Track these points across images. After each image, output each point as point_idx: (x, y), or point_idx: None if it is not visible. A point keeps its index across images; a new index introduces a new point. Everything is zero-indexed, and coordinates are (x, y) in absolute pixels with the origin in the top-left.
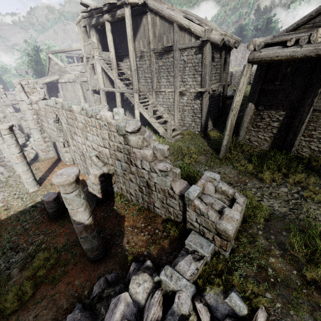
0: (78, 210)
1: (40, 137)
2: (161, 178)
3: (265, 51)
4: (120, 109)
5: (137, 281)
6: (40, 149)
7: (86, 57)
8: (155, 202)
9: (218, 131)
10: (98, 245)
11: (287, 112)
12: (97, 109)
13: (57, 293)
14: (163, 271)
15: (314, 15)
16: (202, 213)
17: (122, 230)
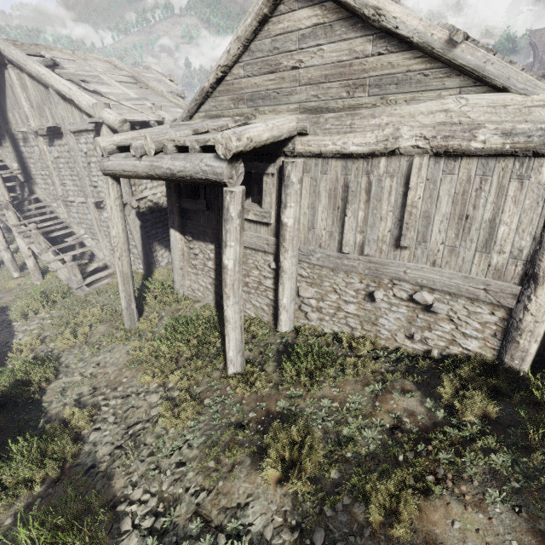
0: None
1: None
2: None
3: (112, 160)
4: None
5: None
6: None
7: None
8: None
9: None
10: None
11: (215, 246)
12: None
13: None
14: None
15: (199, 100)
16: None
17: None
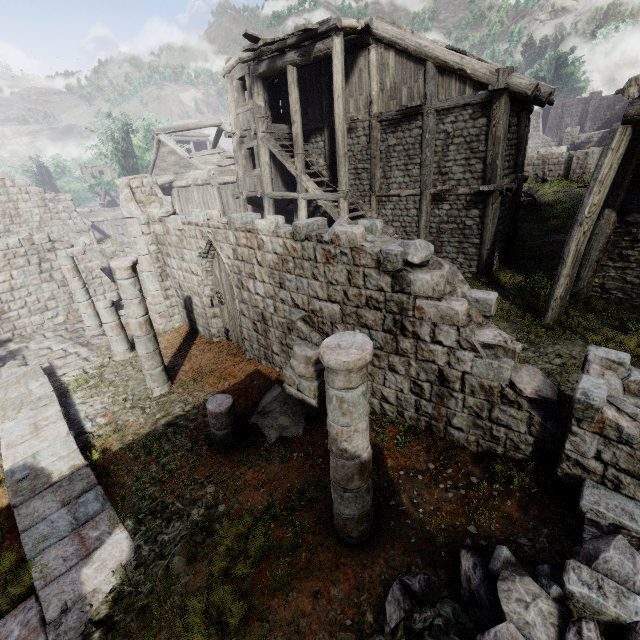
0: (358, 428)
1: (159, 287)
2: (487, 361)
3: None
4: (377, 221)
5: (516, 596)
6: (158, 312)
7: (239, 135)
8: (455, 416)
9: (516, 272)
10: (369, 508)
11: None
12: (315, 223)
13: (299, 616)
14: (571, 572)
15: None
16: (627, 438)
17: (389, 477)
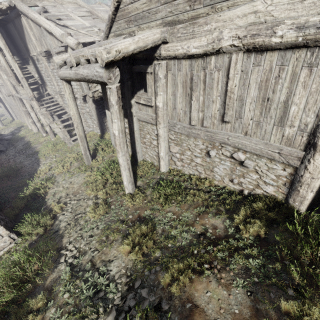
0: None
1: None
2: None
3: (61, 71)
4: None
5: None
6: None
7: None
8: None
9: None
10: None
11: (128, 120)
12: None
13: None
14: None
15: (109, 25)
16: None
17: None
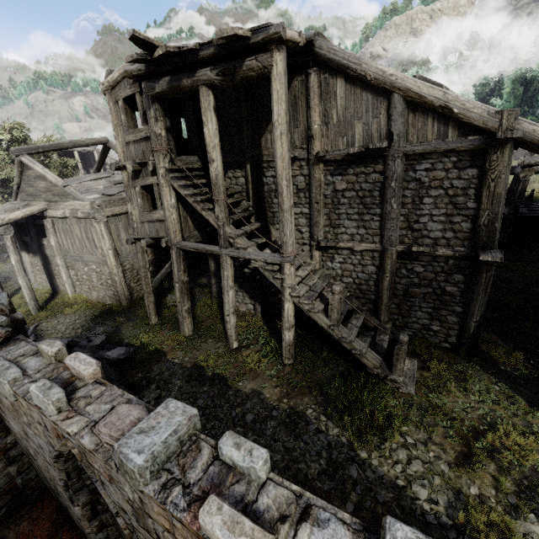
0: None
1: None
2: None
3: None
4: None
5: None
6: None
7: (131, 169)
8: None
9: (498, 338)
10: None
11: None
12: None
13: None
14: None
15: None
16: None
17: None
